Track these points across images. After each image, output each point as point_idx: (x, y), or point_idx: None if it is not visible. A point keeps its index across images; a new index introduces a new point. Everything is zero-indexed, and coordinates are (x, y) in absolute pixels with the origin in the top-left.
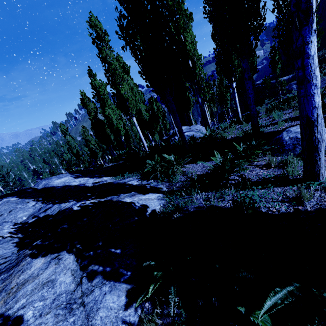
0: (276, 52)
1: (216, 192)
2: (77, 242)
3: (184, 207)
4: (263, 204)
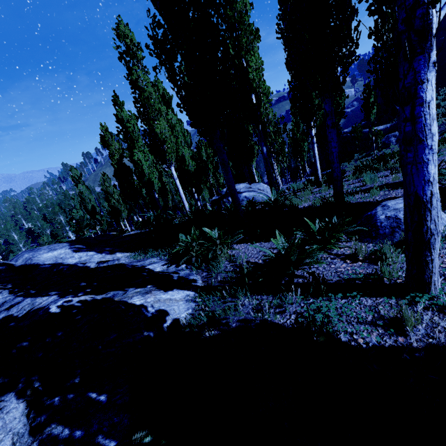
0: (371, 92)
1: (274, 296)
2: (36, 376)
3: (223, 317)
4: (343, 327)
